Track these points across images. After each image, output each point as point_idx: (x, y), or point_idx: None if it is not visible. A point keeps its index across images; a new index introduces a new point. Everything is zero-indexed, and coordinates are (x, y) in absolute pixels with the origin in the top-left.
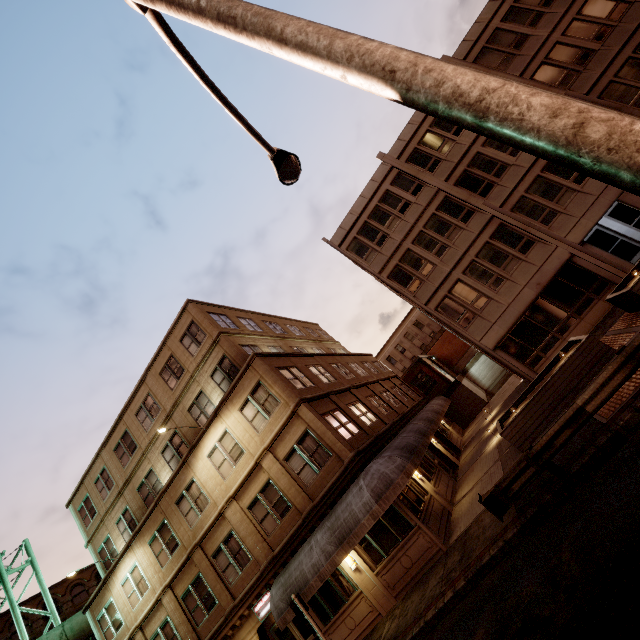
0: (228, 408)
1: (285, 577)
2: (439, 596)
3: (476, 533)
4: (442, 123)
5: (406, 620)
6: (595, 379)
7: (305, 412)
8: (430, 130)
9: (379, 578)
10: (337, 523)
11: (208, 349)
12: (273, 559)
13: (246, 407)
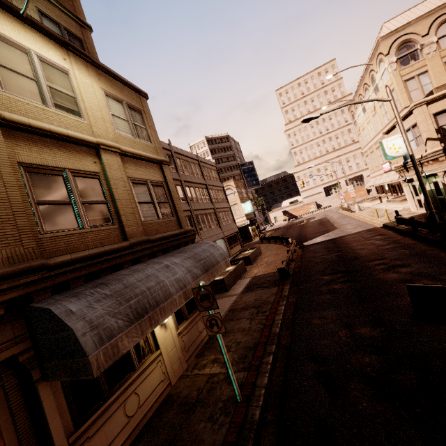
0: (88, 69)
1: (114, 287)
2: (271, 314)
3: (250, 303)
4: (189, 165)
5: (248, 340)
6: (246, 274)
7: (169, 172)
8: (185, 161)
9: (180, 338)
10: (200, 256)
11: (64, 5)
12: (40, 269)
13: (115, 101)
